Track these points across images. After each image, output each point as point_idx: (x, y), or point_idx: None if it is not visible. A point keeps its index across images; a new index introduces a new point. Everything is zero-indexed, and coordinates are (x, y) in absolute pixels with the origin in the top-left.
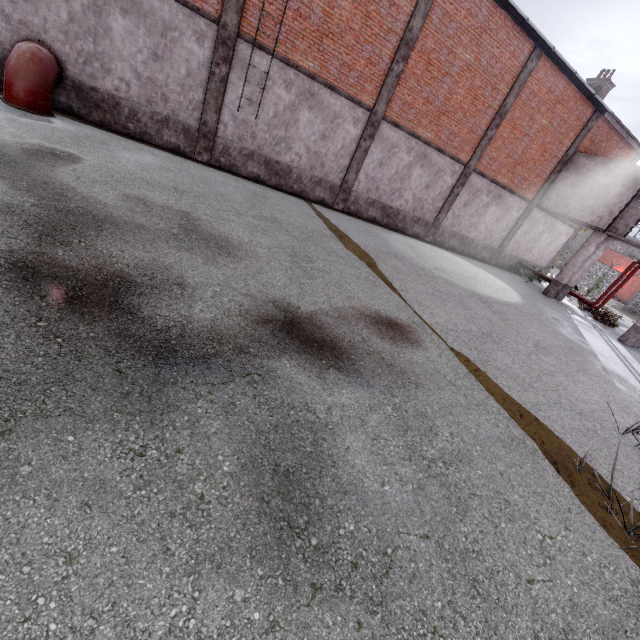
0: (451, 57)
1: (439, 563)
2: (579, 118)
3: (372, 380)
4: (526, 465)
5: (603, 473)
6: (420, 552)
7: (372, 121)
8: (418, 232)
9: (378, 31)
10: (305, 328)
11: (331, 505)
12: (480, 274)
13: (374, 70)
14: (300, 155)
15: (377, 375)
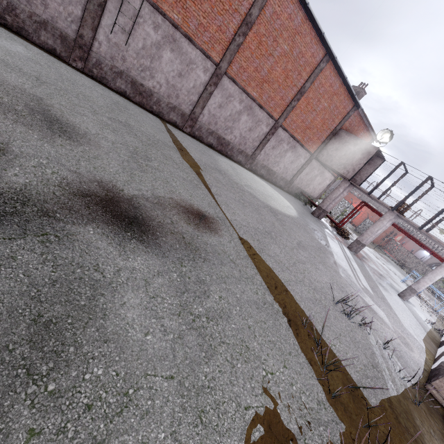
0: (275, 44)
1: (175, 399)
2: (345, 108)
3: (168, 252)
4: (269, 321)
5: (318, 328)
6: (161, 391)
7: (217, 73)
8: (241, 160)
9: (228, 8)
10: (122, 206)
11: (86, 352)
12: (275, 195)
13: (222, 36)
14: (161, 84)
15: (174, 249)
